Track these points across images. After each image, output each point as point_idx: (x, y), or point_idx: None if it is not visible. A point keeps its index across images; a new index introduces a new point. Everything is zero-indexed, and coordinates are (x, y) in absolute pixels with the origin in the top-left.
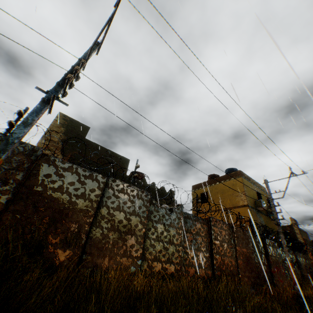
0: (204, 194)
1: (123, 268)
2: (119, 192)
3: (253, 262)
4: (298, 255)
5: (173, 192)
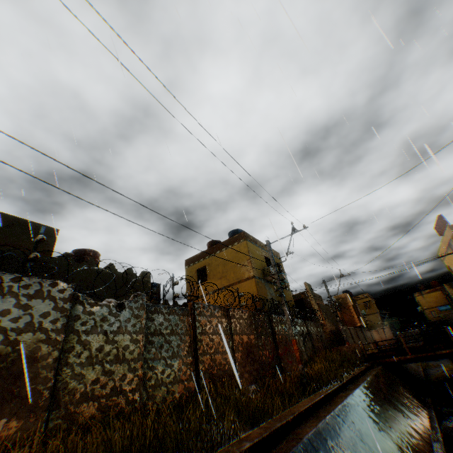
0: (203, 270)
1: None
2: None
3: (256, 350)
4: (310, 325)
5: (149, 275)
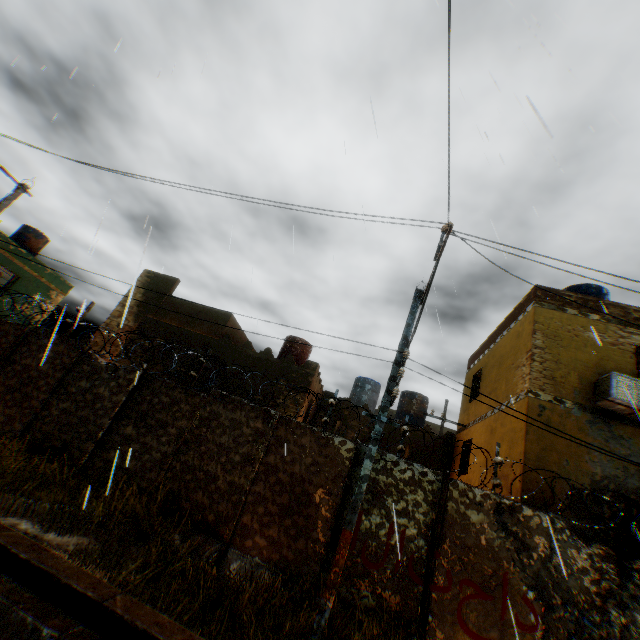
0: None
1: (6, 425)
2: (41, 344)
3: (321, 518)
4: None
5: (315, 366)
